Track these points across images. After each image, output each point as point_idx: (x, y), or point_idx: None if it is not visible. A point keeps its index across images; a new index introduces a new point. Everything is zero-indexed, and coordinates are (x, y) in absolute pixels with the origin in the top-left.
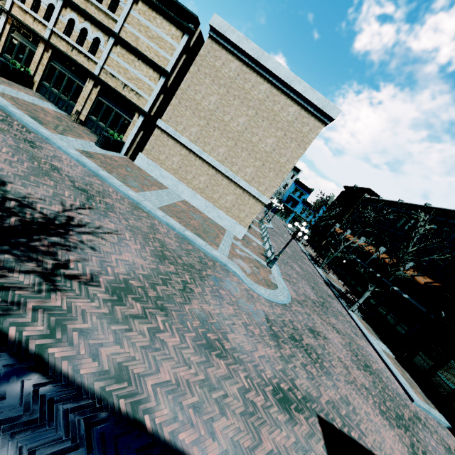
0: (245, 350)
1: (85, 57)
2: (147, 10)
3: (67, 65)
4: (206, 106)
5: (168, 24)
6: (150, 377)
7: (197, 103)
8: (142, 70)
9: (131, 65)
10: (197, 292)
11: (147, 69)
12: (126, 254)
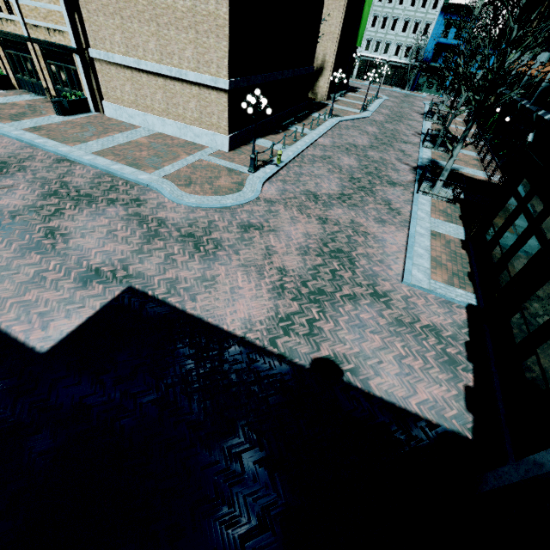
0: (83, 248)
1: (12, 23)
2: None
3: (13, 44)
4: None
5: None
6: None
7: None
8: None
9: None
10: (68, 214)
11: None
12: (6, 200)
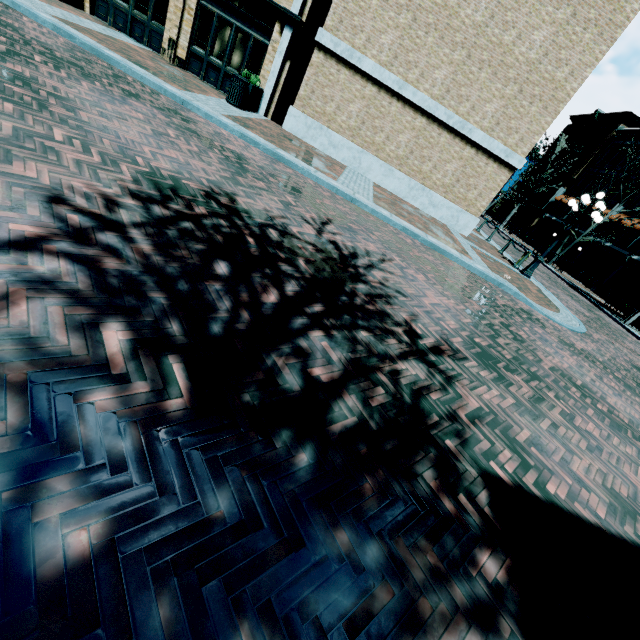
0: (638, 420)
1: None
2: None
3: None
4: None
5: None
6: (638, 498)
7: None
8: None
9: None
10: (526, 338)
11: None
12: (429, 294)
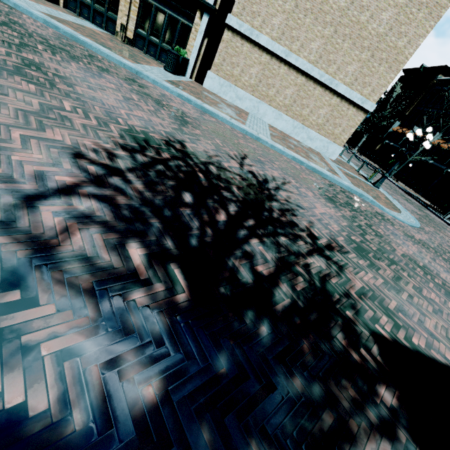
0: None
1: None
2: None
3: None
4: None
5: None
6: None
7: None
8: None
9: None
10: (383, 234)
11: None
12: (317, 206)
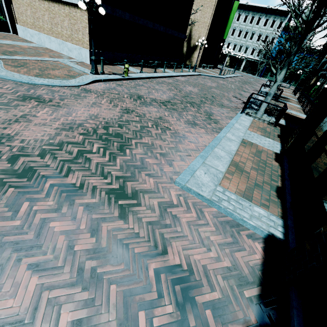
0: None
1: None
2: None
3: None
4: None
5: None
6: None
7: None
8: None
9: None
10: None
11: None
12: None
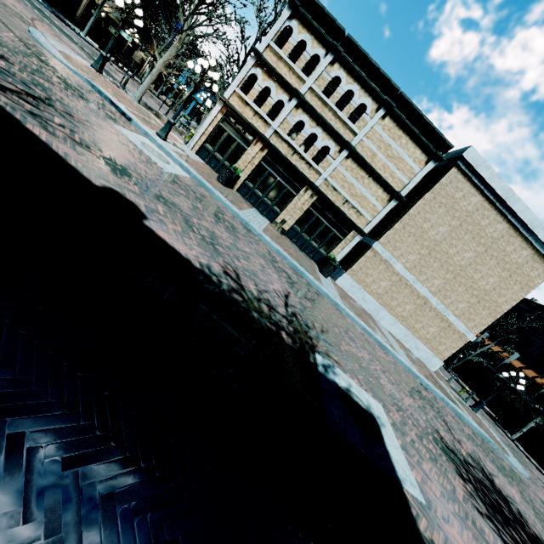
0: None
1: (306, 165)
2: (393, 127)
3: (280, 168)
4: (432, 236)
5: (414, 146)
6: None
7: (423, 231)
8: (370, 189)
9: (359, 181)
10: (542, 512)
11: (376, 188)
12: (509, 489)
